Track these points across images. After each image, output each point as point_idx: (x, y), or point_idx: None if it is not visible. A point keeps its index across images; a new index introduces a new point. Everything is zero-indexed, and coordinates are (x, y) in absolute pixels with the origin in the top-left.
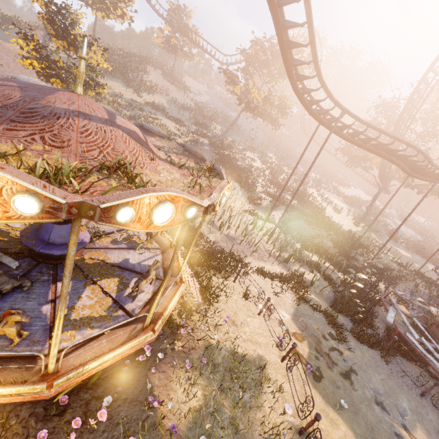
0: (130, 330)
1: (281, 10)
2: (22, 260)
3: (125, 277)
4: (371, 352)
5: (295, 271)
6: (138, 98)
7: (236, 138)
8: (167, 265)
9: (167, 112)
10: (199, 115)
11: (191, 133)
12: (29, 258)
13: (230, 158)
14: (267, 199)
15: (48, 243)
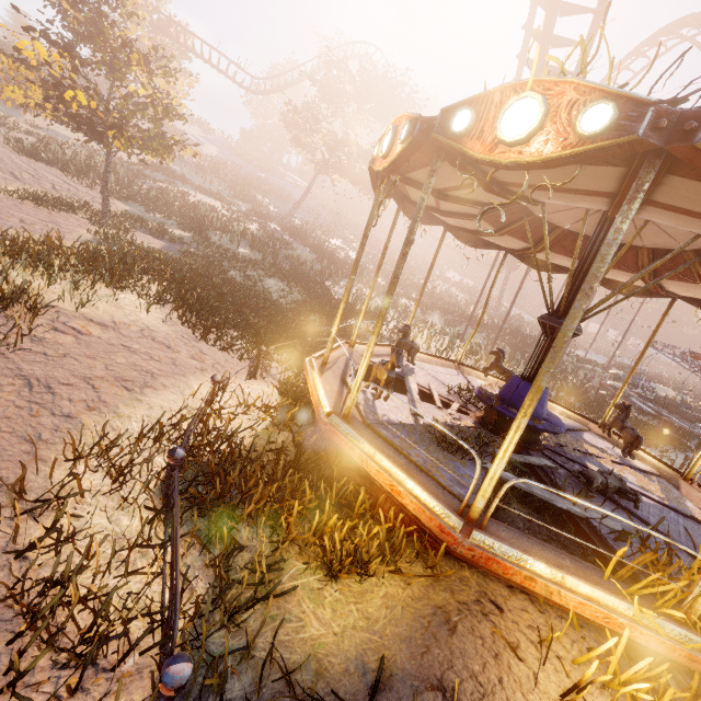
0: (692, 489)
1: (527, 47)
2: (533, 455)
3: (581, 439)
4: (667, 448)
5: (550, 388)
6: (123, 155)
7: (300, 216)
8: (559, 412)
9: (186, 179)
10: (234, 182)
11: (251, 215)
12: (528, 450)
13: (326, 250)
14: (411, 304)
15: (544, 419)
